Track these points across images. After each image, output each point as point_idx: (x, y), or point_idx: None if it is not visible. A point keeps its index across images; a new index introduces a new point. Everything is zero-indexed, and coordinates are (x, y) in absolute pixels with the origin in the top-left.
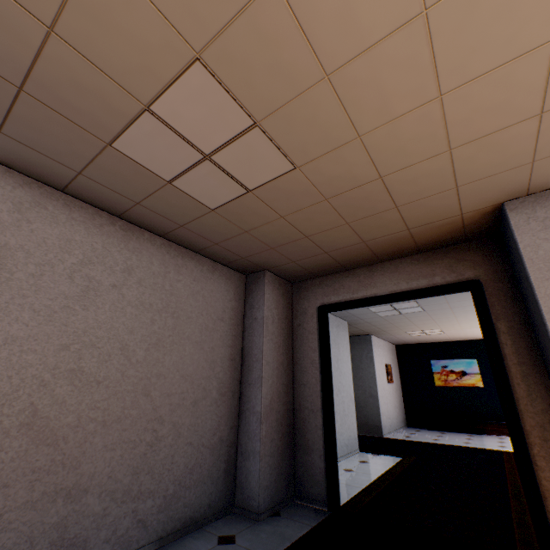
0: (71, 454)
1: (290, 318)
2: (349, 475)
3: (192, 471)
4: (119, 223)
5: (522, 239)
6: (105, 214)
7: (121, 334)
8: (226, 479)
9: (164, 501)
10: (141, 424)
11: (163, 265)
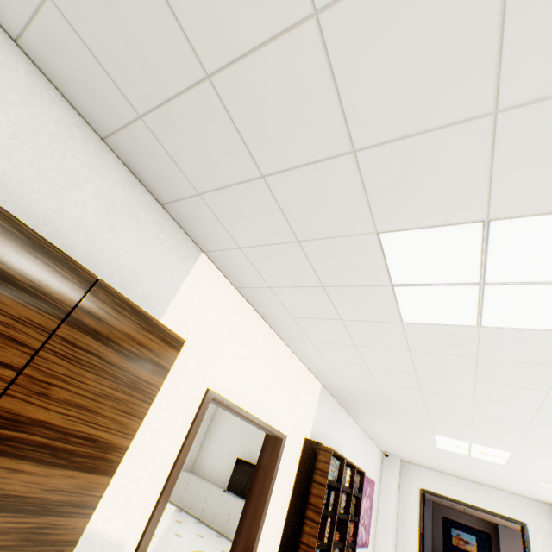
0: None
1: (432, 515)
2: None
3: None
4: None
5: (500, 534)
6: None
7: None
8: None
9: None
10: None
11: None
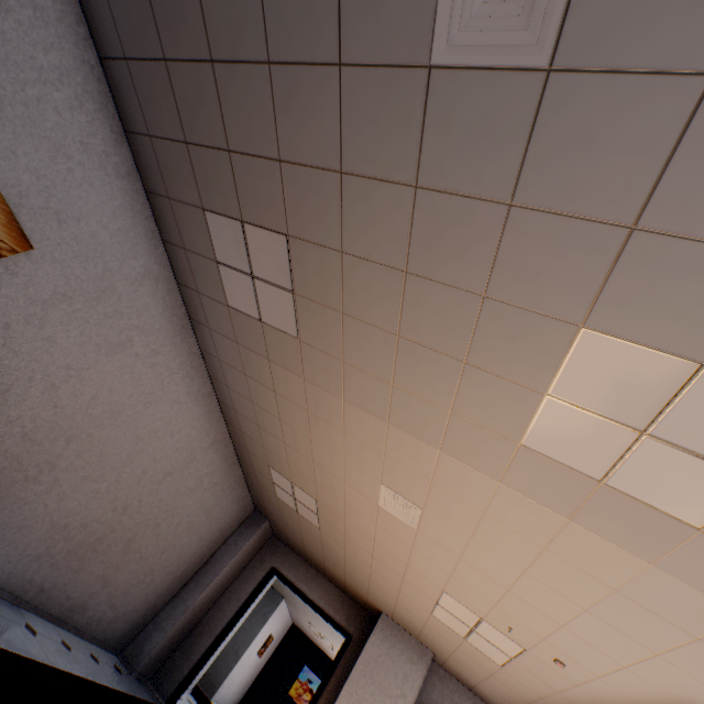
0: (123, 563)
1: (252, 556)
2: (179, 699)
3: (133, 612)
4: (235, 457)
5: (373, 636)
6: (234, 452)
7: (185, 515)
8: (135, 631)
9: (113, 618)
10: (147, 567)
11: (229, 486)
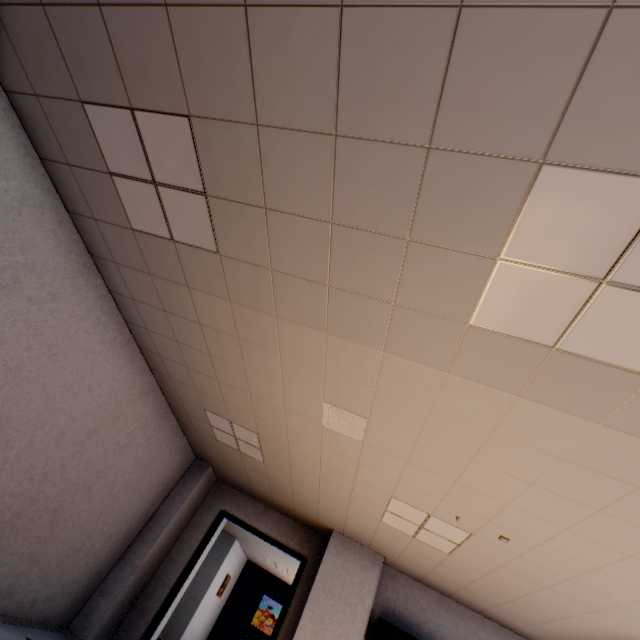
0: (53, 535)
1: (200, 504)
2: None
3: (74, 583)
4: (167, 408)
5: (327, 554)
6: (166, 402)
7: (119, 474)
8: (80, 602)
9: (51, 595)
10: (83, 535)
11: (165, 438)
